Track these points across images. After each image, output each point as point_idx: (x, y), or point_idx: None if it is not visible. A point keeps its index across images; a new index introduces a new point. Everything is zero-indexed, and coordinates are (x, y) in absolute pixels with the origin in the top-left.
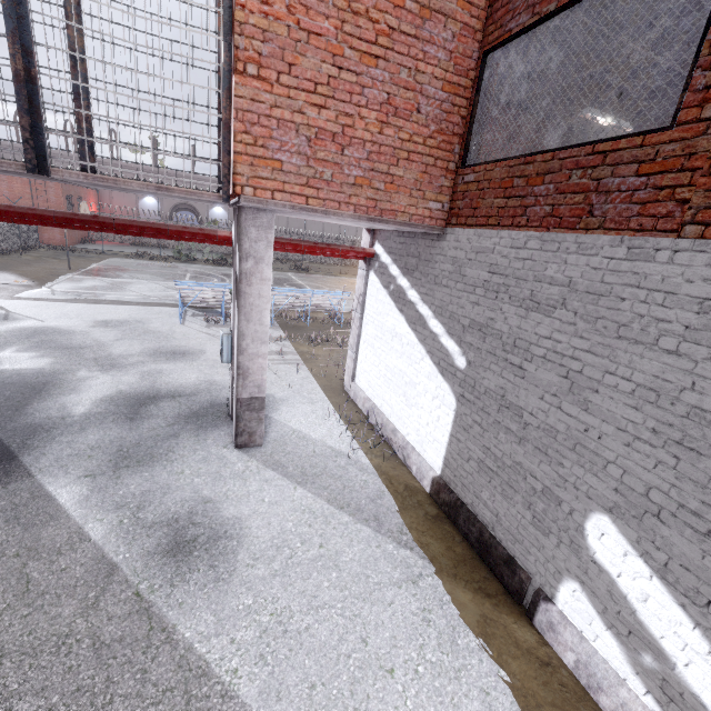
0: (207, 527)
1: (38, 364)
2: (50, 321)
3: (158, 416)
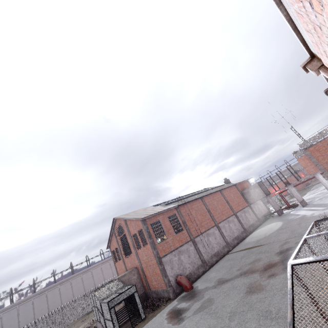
0: (327, 200)
1: (309, 200)
2: (308, 198)
3: (324, 198)
